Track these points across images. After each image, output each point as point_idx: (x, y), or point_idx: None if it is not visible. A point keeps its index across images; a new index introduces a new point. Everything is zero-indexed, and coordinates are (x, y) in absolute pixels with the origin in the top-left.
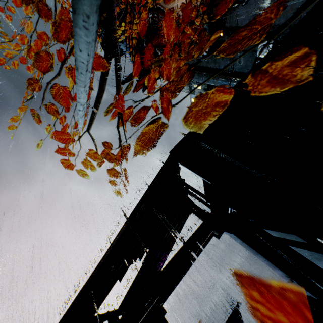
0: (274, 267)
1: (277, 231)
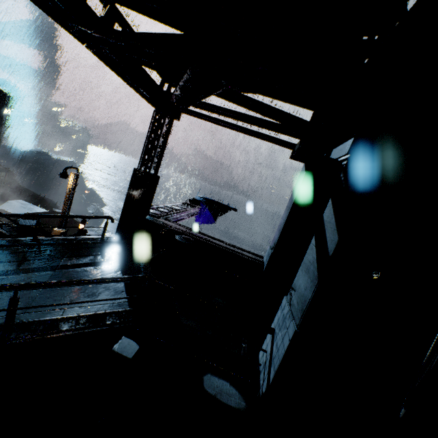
0: (279, 231)
1: (334, 216)
